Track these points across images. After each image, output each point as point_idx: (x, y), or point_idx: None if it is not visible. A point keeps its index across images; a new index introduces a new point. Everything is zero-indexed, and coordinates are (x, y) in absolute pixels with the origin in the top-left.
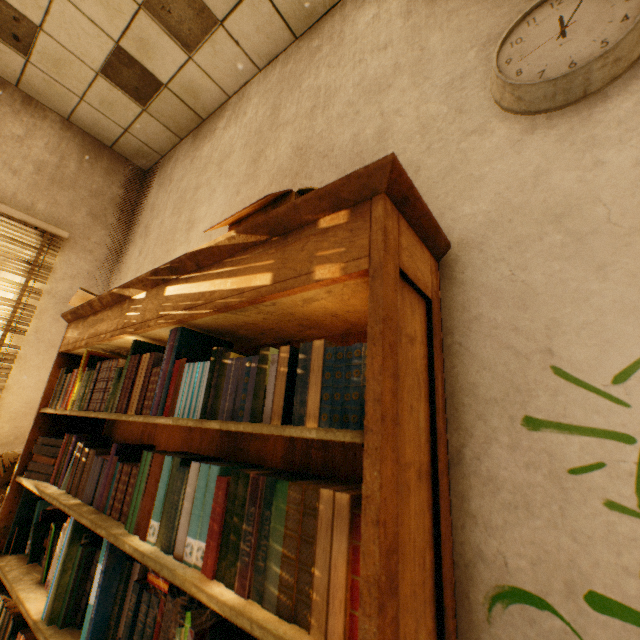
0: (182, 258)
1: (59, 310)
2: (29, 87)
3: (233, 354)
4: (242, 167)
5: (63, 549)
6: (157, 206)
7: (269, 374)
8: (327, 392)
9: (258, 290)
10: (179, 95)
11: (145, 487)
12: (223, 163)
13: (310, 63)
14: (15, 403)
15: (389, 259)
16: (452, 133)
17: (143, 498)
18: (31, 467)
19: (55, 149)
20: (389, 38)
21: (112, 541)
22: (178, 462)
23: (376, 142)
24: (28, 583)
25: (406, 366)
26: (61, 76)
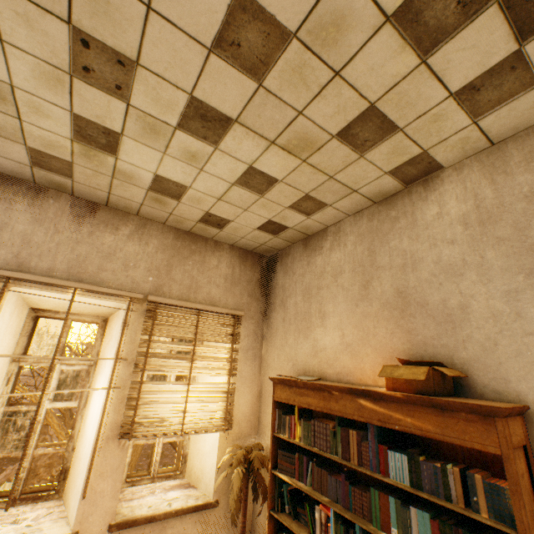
0: (371, 392)
1: (245, 357)
2: (217, 238)
3: (420, 457)
4: (354, 287)
5: (331, 524)
6: (287, 288)
7: (449, 478)
8: (489, 502)
9: (432, 433)
10: (297, 229)
11: (379, 508)
12: (337, 277)
13: (392, 228)
14: (237, 414)
15: (509, 450)
16: (515, 328)
17: (380, 513)
18: (279, 466)
19: (229, 264)
20: (453, 237)
21: (373, 533)
22: (398, 501)
23: (460, 312)
24: (306, 533)
25: (523, 491)
26: (235, 232)
